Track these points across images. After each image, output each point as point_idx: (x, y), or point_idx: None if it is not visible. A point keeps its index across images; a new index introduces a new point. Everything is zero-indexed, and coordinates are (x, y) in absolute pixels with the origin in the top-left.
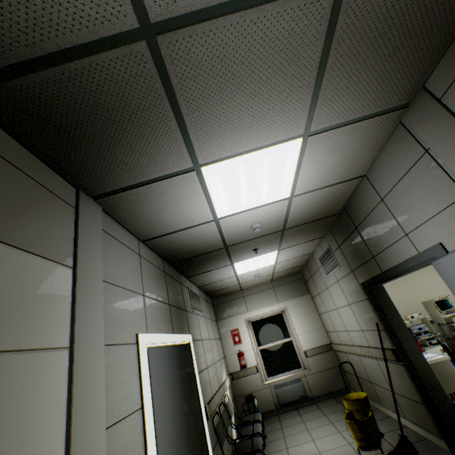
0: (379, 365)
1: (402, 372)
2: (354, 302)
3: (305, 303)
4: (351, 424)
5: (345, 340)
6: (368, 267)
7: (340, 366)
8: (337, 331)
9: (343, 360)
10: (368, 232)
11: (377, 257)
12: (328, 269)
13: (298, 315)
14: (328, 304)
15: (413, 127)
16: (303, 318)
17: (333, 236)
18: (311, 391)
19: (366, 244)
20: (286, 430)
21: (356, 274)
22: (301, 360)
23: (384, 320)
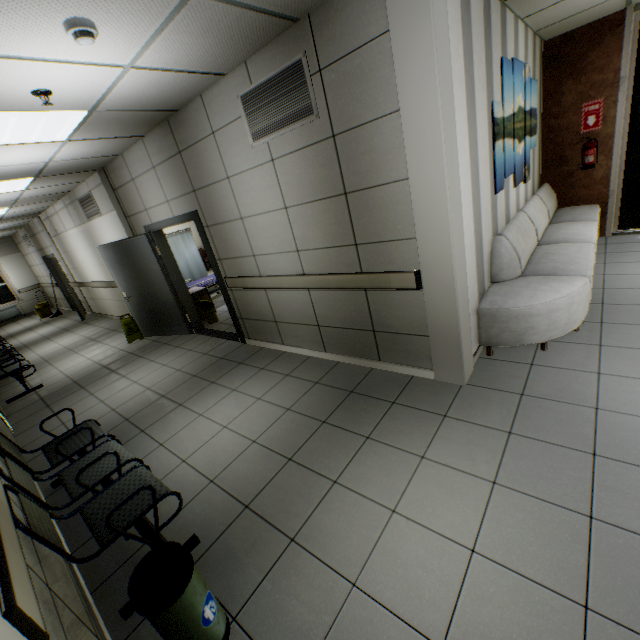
0: (57, 290)
1: (61, 291)
2: (43, 264)
3: (18, 260)
4: (38, 312)
5: (45, 281)
6: (43, 252)
7: (47, 296)
8: (41, 277)
9: (48, 292)
10: (39, 240)
11: (44, 250)
12: (29, 245)
13: (12, 268)
14: (34, 262)
15: (40, 223)
16: (17, 270)
17: (27, 232)
18: (26, 311)
19: (40, 244)
20: (6, 328)
21: (40, 253)
22: (17, 296)
23: (52, 273)
